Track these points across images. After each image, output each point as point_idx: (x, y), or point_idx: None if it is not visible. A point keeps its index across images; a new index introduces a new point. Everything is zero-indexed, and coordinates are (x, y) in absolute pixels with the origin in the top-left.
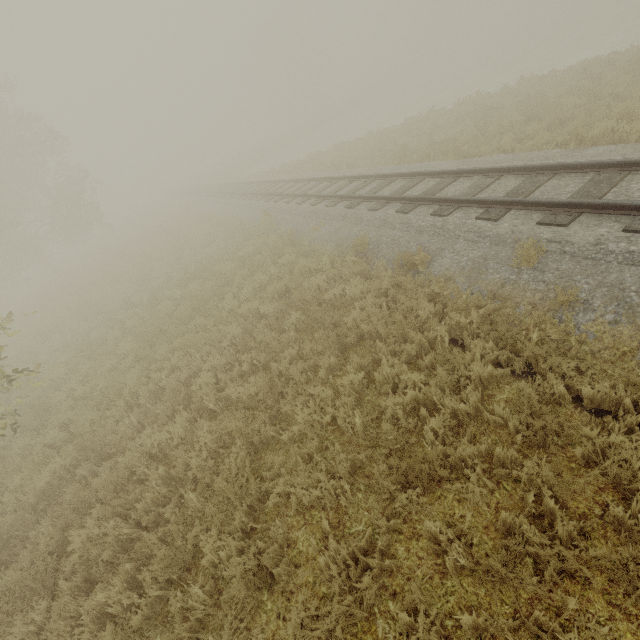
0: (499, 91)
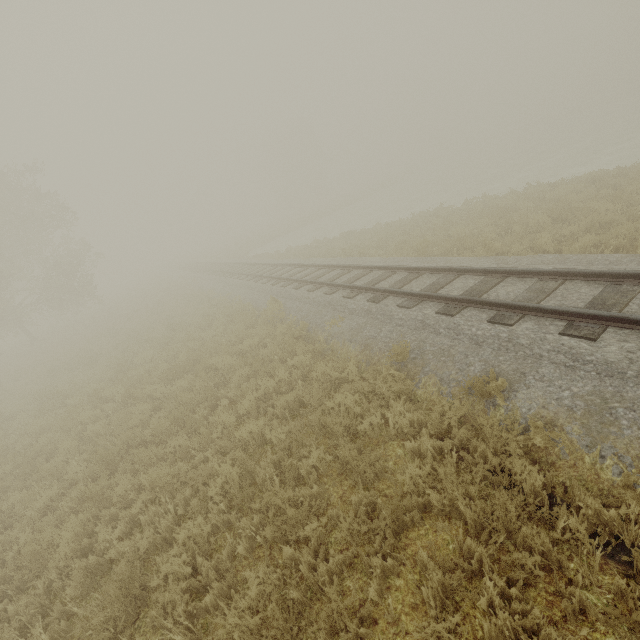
0: (506, 194)
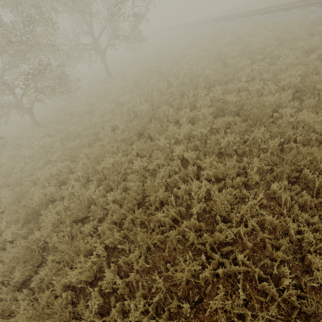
0: None
